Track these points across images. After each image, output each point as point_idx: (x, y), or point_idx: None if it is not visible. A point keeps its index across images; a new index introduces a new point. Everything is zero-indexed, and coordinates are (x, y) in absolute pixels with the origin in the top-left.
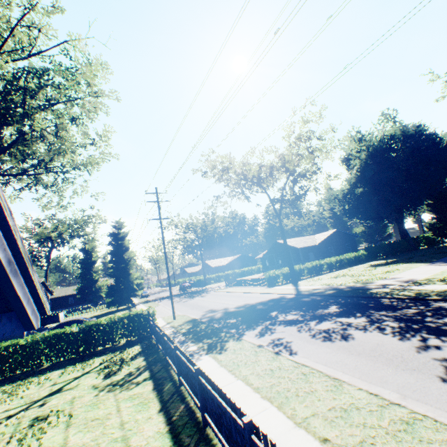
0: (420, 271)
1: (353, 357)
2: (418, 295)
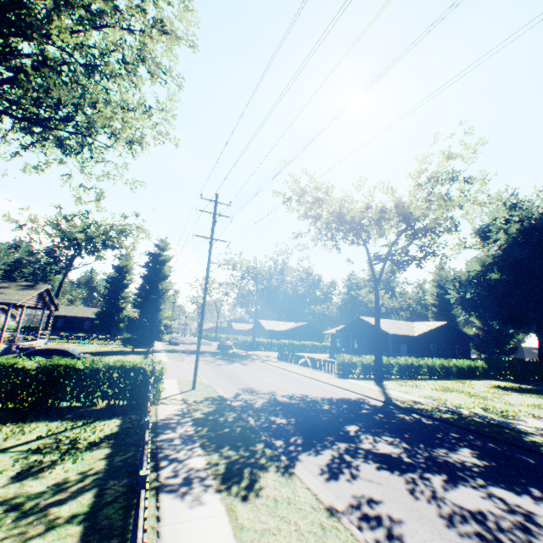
0: None
1: None
2: None
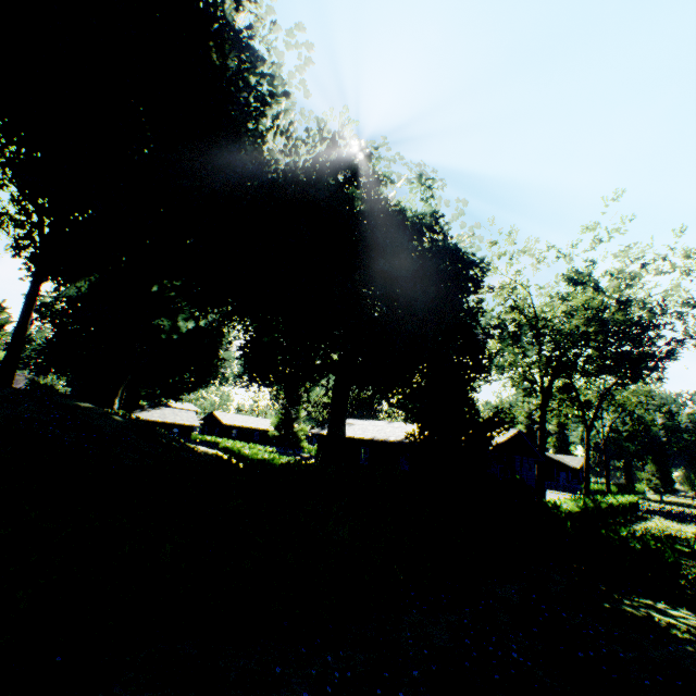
0: None
1: None
2: None
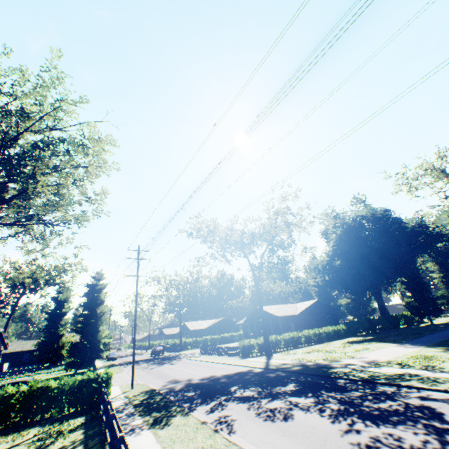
0: (387, 352)
1: (283, 438)
2: (369, 377)
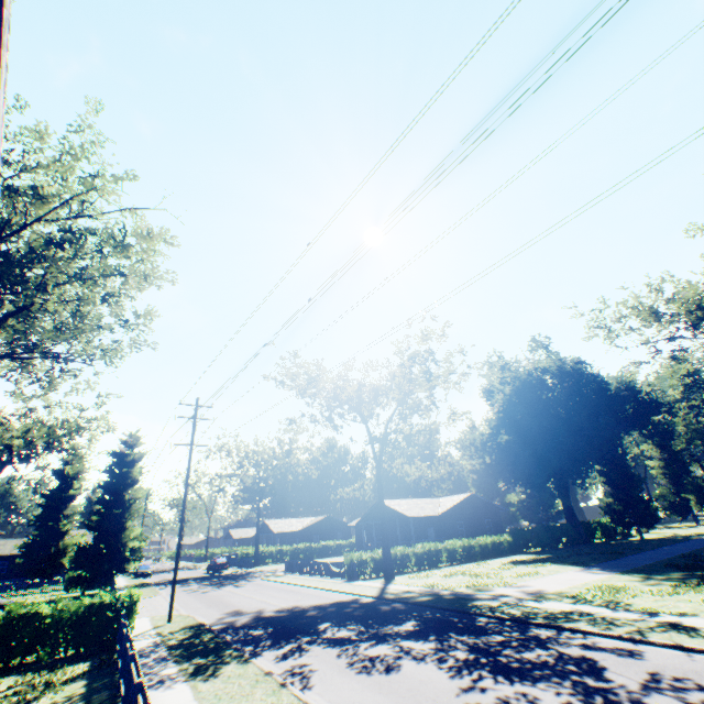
0: (562, 578)
1: (377, 696)
2: (523, 615)
